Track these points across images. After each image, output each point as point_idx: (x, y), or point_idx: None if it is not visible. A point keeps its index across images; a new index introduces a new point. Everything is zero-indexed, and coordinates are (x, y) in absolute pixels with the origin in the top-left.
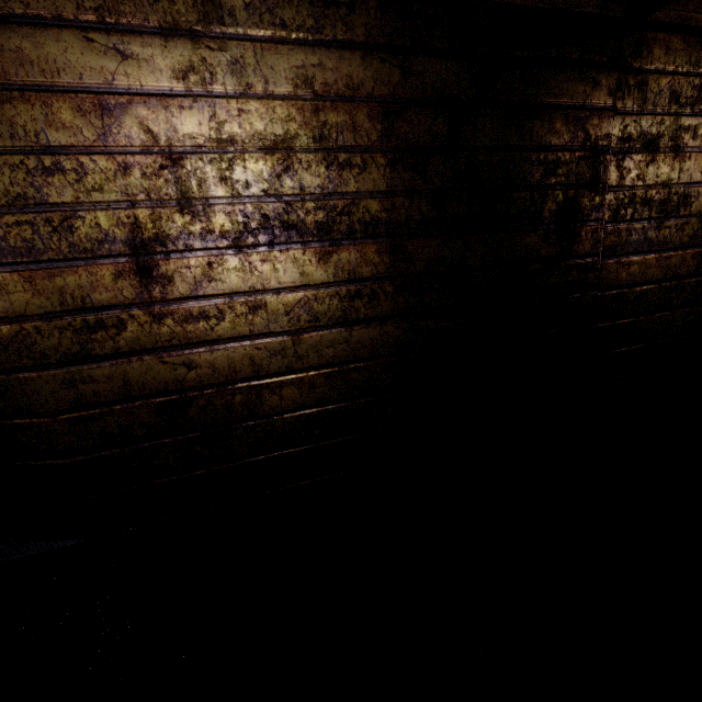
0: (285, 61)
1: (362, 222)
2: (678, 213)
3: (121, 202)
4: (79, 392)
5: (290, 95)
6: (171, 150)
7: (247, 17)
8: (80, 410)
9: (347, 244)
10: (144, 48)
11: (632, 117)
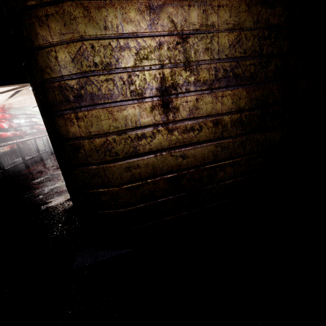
0: None
1: (272, 71)
2: None
3: (156, 65)
4: (132, 173)
5: None
6: (182, 33)
7: None
8: (132, 183)
9: (263, 84)
10: None
11: None
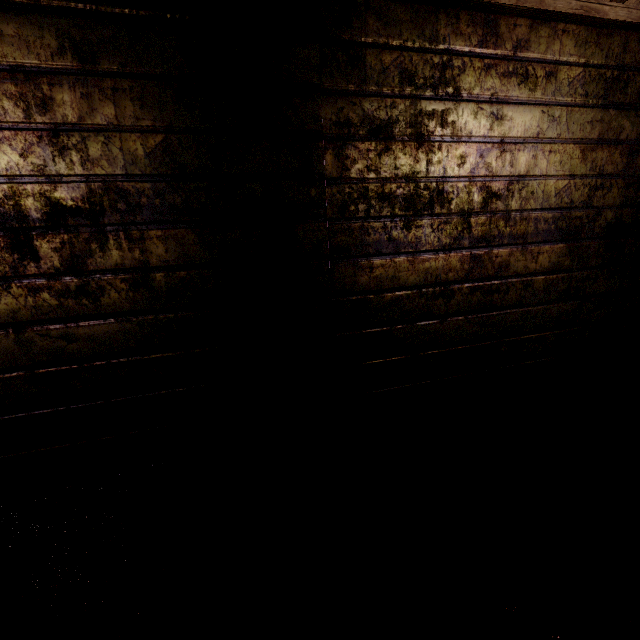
0: None
1: None
2: (433, 210)
3: None
4: None
5: None
6: None
7: None
8: None
9: None
10: None
11: (349, 98)
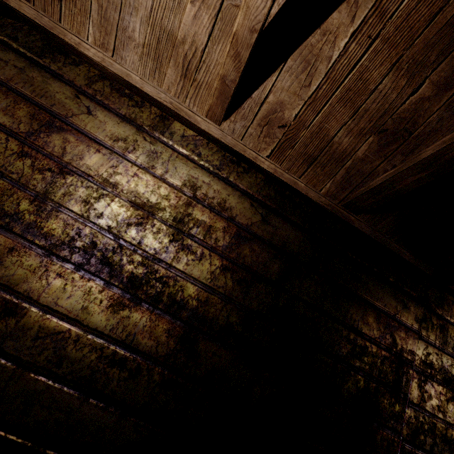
0: (187, 170)
1: (172, 296)
2: None
3: None
4: None
5: (176, 186)
6: (67, 165)
7: (180, 140)
8: None
9: (146, 307)
10: (105, 117)
11: (434, 349)
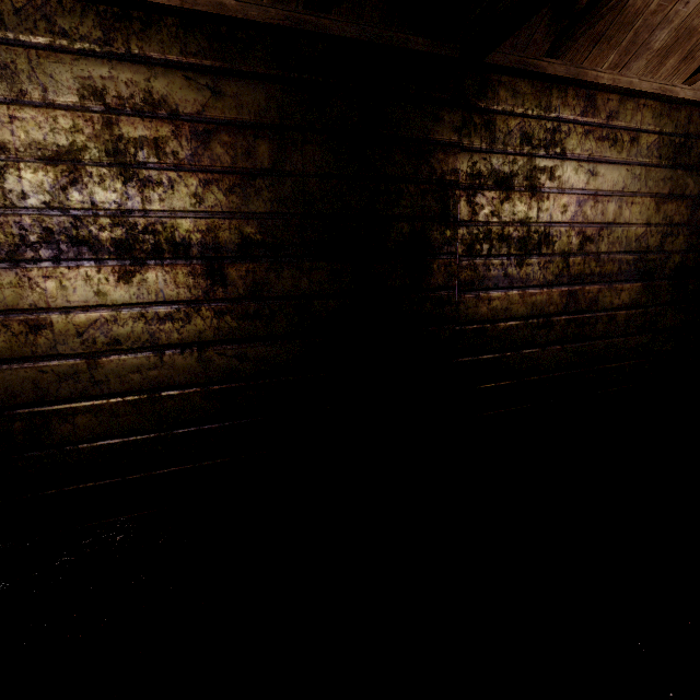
0: (68, 71)
1: (171, 241)
2: (540, 251)
3: None
4: None
5: (75, 106)
6: None
7: (18, 22)
8: None
9: (153, 263)
10: None
11: (481, 155)
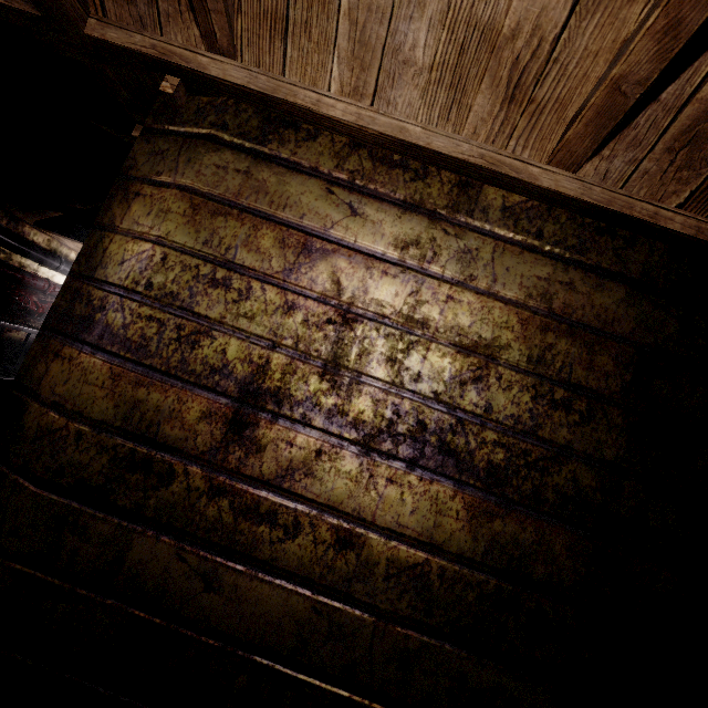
0: (526, 268)
1: (559, 491)
2: None
3: (263, 338)
4: (58, 540)
5: (517, 302)
6: (349, 308)
7: (500, 217)
8: (39, 568)
9: (524, 512)
10: (377, 212)
11: None
